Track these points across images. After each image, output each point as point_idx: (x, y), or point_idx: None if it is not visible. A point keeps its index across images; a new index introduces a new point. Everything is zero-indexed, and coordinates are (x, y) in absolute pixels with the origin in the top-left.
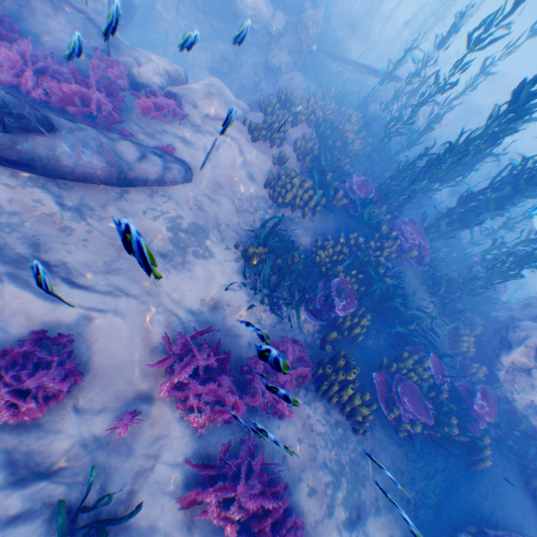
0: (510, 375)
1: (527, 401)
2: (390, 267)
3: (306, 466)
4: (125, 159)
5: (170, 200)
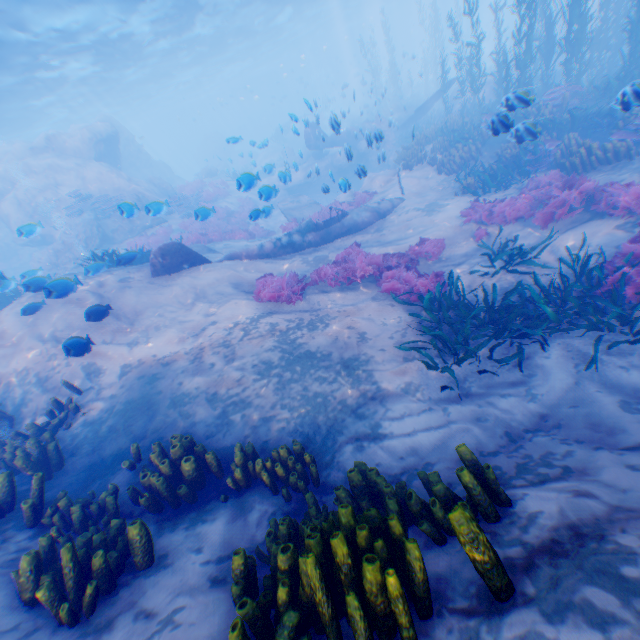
0: None
1: None
2: (558, 114)
3: (605, 183)
4: (373, 207)
5: (403, 208)
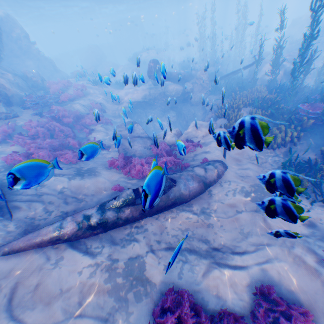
0: None
1: None
2: None
3: None
4: (201, 175)
5: (228, 181)
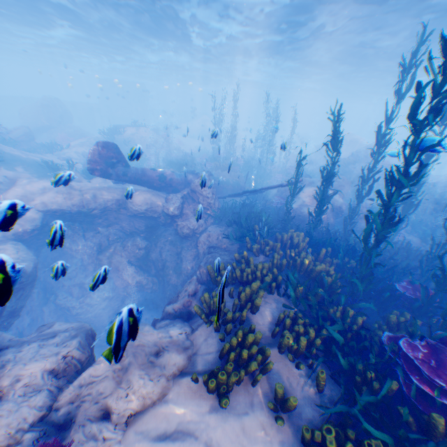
0: None
1: None
2: None
3: None
4: None
5: None
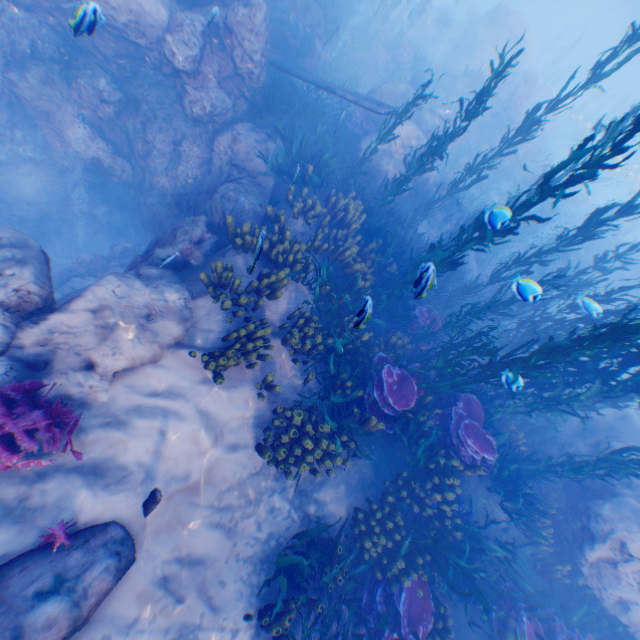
0: (595, 567)
1: (615, 597)
2: (458, 509)
3: None
4: None
5: (107, 639)
